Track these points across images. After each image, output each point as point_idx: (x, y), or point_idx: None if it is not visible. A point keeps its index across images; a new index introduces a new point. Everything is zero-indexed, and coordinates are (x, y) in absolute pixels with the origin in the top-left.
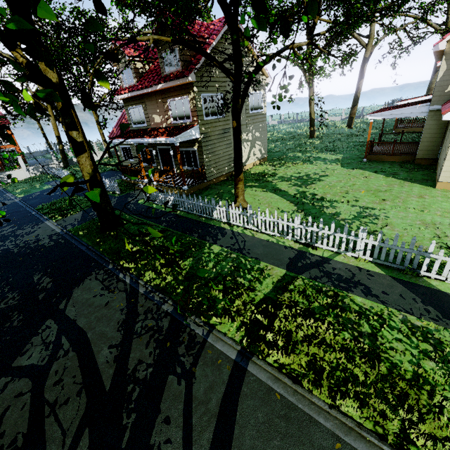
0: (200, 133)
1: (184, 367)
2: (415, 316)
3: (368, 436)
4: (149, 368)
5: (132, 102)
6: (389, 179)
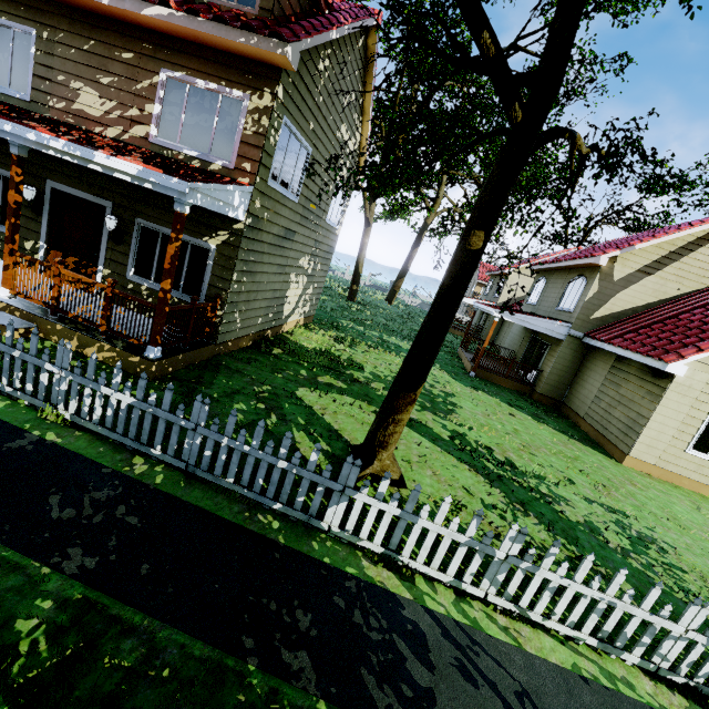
0: (247, 209)
1: None
2: None
3: None
4: None
5: None
6: (547, 428)
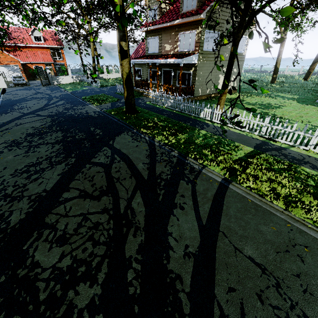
0: (197, 60)
1: (189, 179)
2: None
3: (309, 225)
4: (168, 175)
5: (152, 34)
6: None
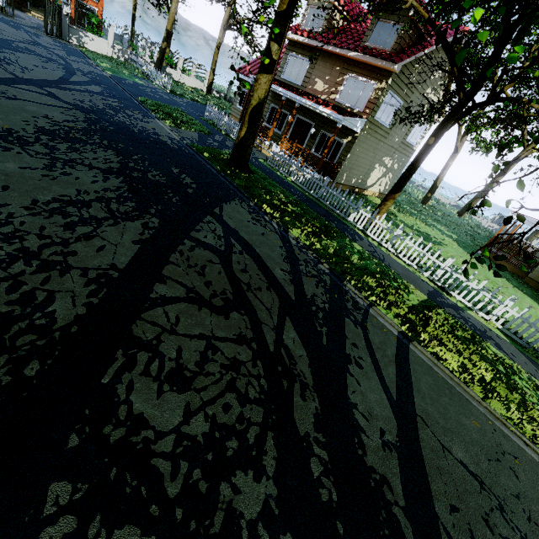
0: (362, 128)
1: (356, 318)
2: (538, 380)
3: (512, 427)
4: (325, 304)
5: (300, 50)
6: (503, 279)
